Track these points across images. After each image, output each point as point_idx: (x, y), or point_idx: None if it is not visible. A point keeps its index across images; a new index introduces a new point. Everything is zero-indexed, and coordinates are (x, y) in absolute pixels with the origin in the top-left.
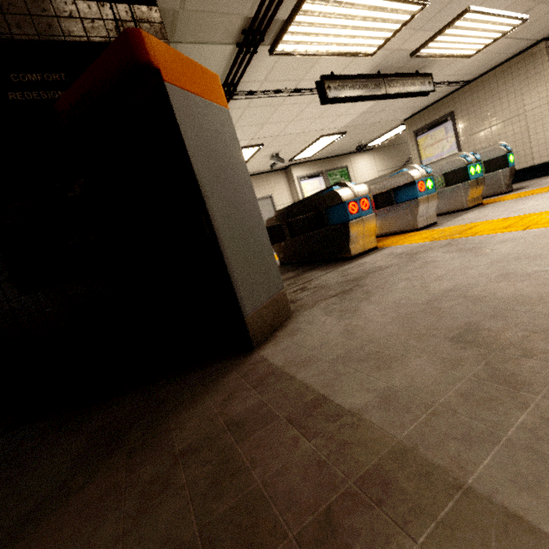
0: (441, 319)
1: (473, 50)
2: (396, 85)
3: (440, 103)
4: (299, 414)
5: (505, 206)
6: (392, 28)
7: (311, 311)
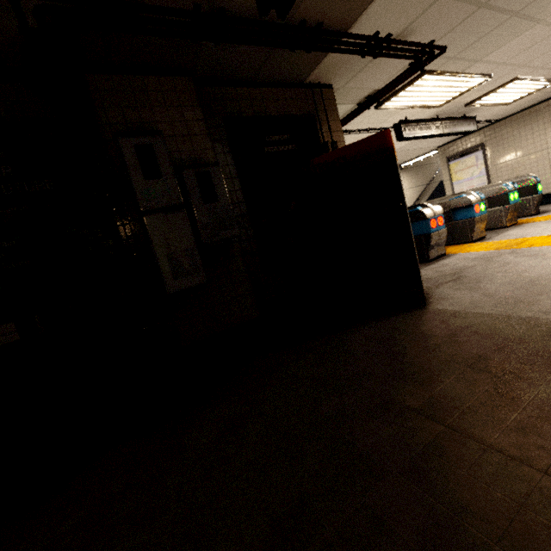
0: (546, 288)
1: (511, 100)
2: (450, 126)
3: (472, 135)
4: (500, 321)
5: (541, 226)
6: (461, 91)
7: (441, 290)
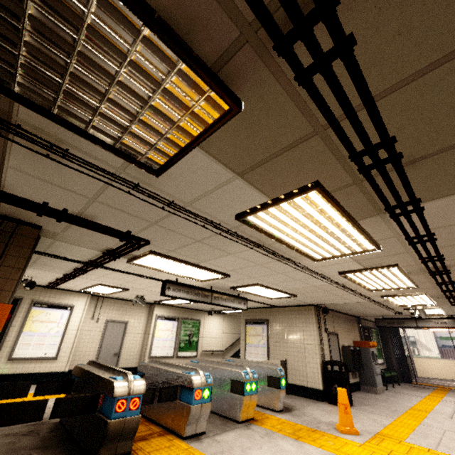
0: None
1: (271, 297)
2: (220, 299)
3: (262, 310)
4: None
5: (253, 439)
6: (212, 277)
7: None
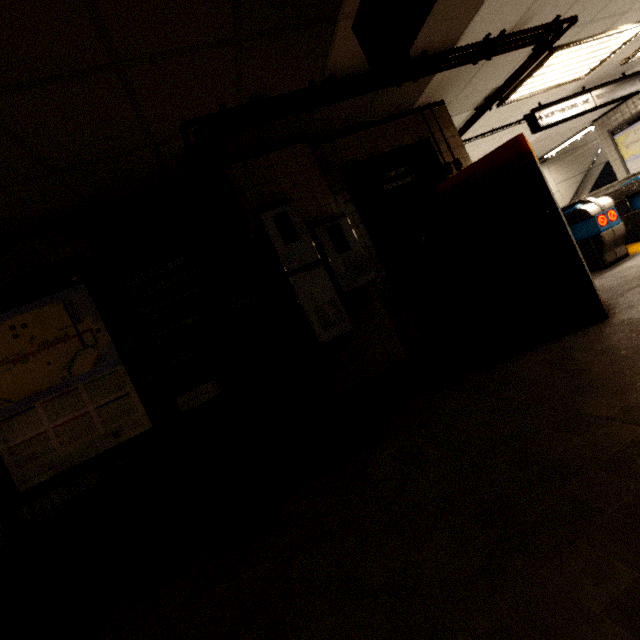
0: None
1: None
2: (604, 94)
3: None
4: None
5: None
6: (610, 51)
7: (627, 298)
